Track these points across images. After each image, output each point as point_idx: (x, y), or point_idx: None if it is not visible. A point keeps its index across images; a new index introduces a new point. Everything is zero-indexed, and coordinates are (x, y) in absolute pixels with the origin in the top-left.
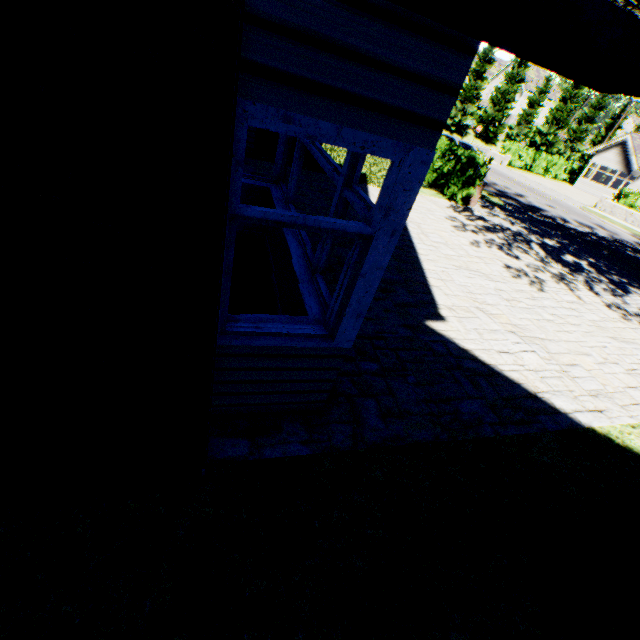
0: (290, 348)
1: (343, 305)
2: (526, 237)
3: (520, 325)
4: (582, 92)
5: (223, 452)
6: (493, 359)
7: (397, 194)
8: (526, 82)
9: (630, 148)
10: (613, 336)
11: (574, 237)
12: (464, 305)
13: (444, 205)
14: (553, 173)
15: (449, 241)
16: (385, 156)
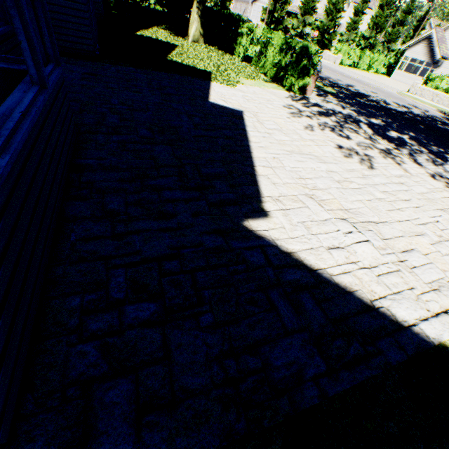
0: None
1: None
2: (356, 118)
3: (352, 209)
4: None
5: None
6: (322, 260)
7: None
8: None
9: (434, 41)
10: (442, 207)
11: (395, 116)
12: (293, 193)
13: (283, 95)
14: (375, 68)
15: (284, 127)
16: None
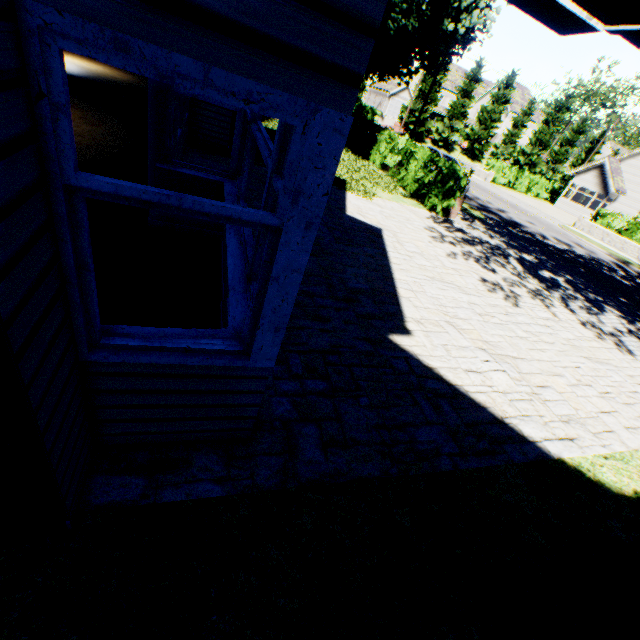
0: (192, 367)
1: (257, 315)
2: (505, 251)
3: (492, 342)
4: (564, 116)
5: (107, 494)
6: (459, 379)
7: (306, 173)
8: (511, 103)
9: (608, 171)
10: (587, 356)
11: (552, 253)
12: (434, 318)
13: (424, 215)
14: (535, 192)
15: (425, 251)
16: (282, 117)
